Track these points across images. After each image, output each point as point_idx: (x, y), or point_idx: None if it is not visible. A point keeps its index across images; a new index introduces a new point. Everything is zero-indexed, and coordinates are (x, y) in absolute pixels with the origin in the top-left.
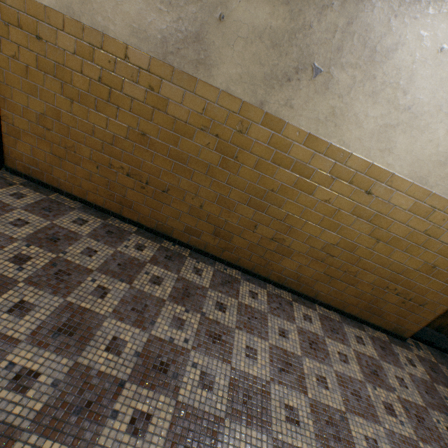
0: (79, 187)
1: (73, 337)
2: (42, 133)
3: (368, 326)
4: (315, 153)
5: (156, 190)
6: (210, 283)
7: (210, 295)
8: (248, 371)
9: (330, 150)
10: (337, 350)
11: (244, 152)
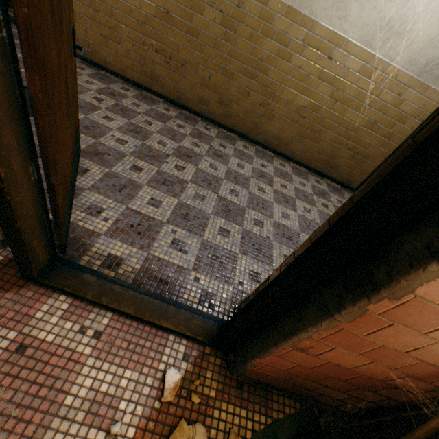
0: (120, 65)
1: (139, 135)
2: (92, 16)
3: (328, 180)
4: (292, 24)
5: (177, 64)
6: (215, 136)
7: (215, 140)
8: (238, 171)
9: (303, 20)
10: (299, 181)
11: (241, 25)
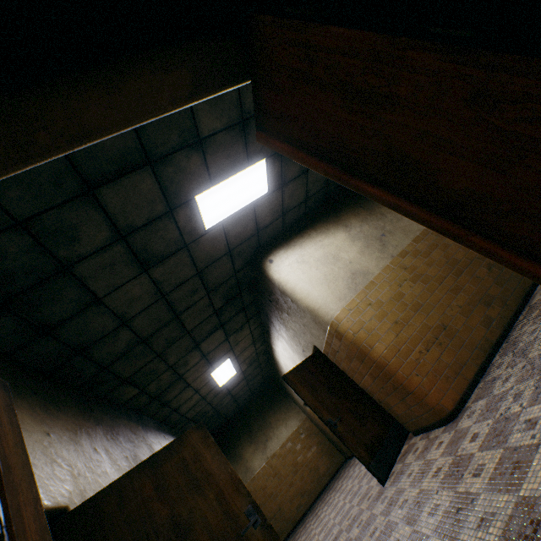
0: None
1: None
2: None
3: None
4: None
5: None
6: None
7: None
8: None
9: None
10: None
11: None
